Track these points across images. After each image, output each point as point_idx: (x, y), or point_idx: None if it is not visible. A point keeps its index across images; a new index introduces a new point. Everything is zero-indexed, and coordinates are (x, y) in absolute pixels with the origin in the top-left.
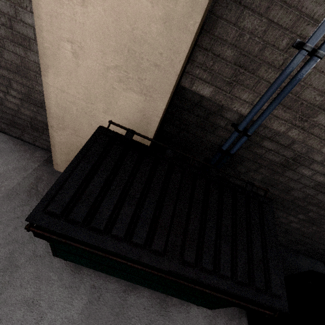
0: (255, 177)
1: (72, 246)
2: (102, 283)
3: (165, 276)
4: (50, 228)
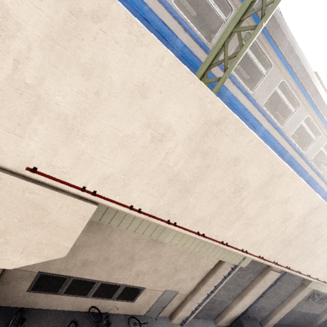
0: (250, 311)
1: None
2: None
3: None
4: None
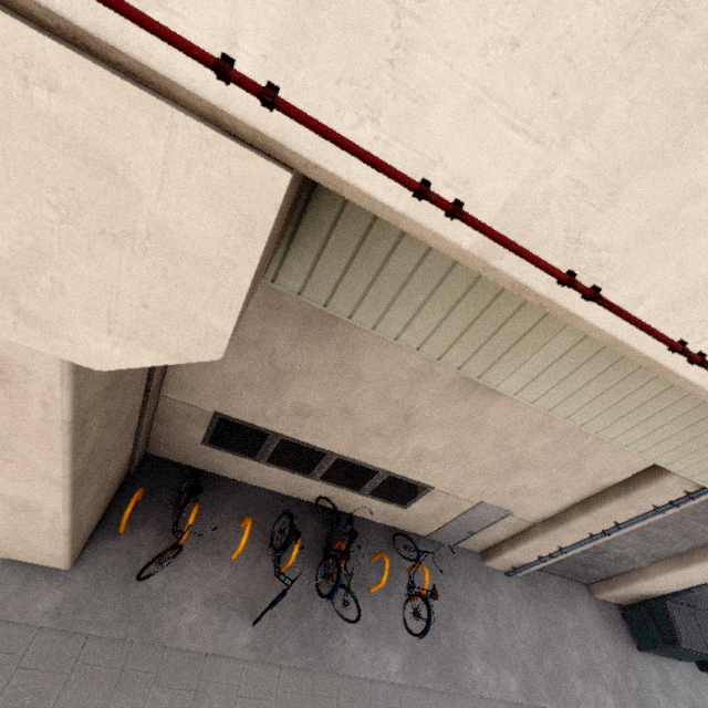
0: (694, 594)
1: (682, 651)
2: (652, 659)
3: (701, 655)
4: (685, 648)
